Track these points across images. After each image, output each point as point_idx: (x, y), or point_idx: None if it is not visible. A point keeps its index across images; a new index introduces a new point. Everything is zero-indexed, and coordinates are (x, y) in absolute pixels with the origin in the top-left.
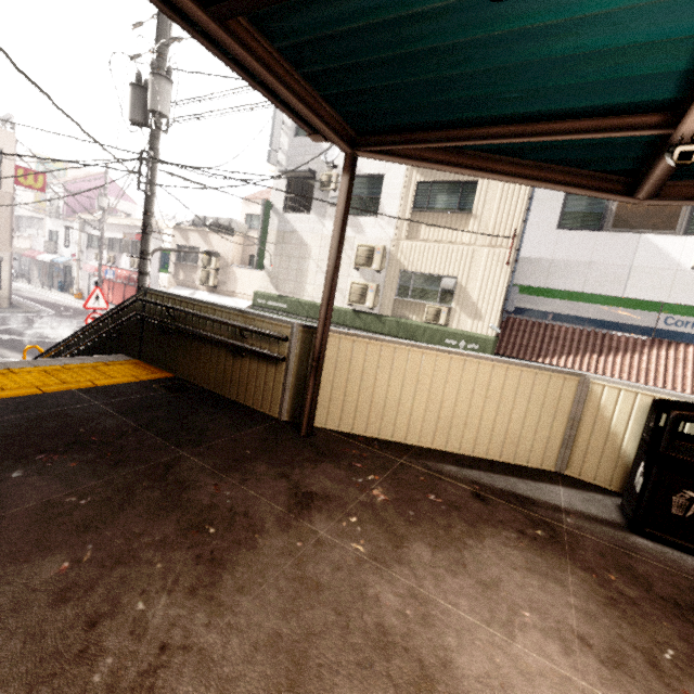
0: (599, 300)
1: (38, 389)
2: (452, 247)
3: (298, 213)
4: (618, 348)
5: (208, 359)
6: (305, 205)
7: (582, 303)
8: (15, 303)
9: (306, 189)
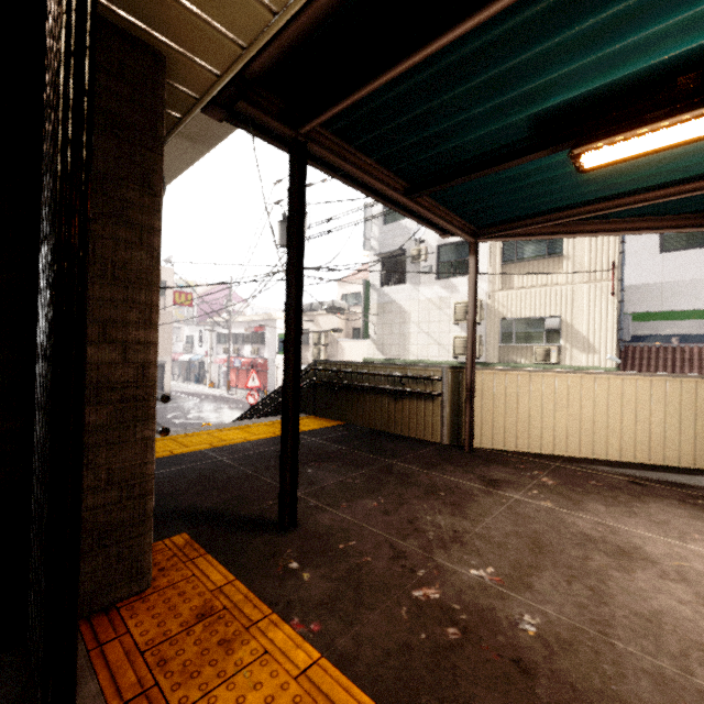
0: None
1: (273, 434)
2: (549, 289)
3: (394, 285)
4: None
5: (373, 405)
6: (399, 278)
7: None
8: (171, 396)
9: (398, 264)
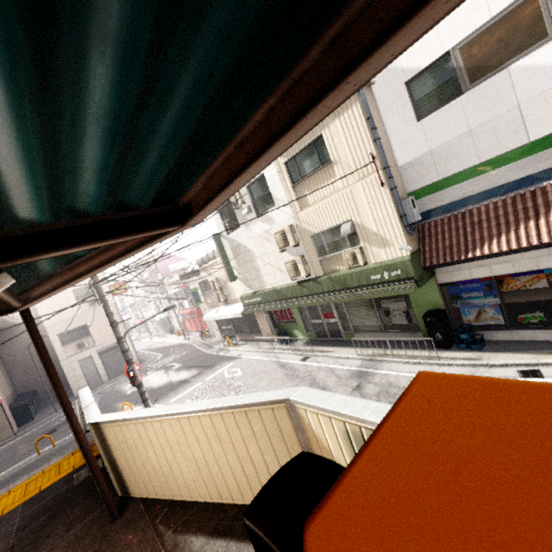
0: (504, 161)
1: (2, 513)
2: (334, 197)
3: (234, 230)
4: None
5: None
6: (236, 223)
7: (487, 172)
8: (145, 358)
9: (231, 211)
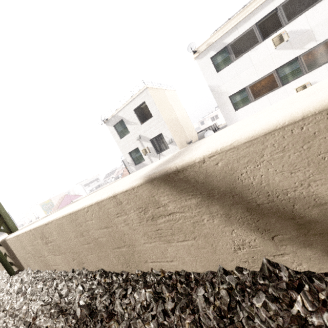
0: None
1: None
2: None
3: None
4: None
5: None
6: None
7: None
8: None
9: None
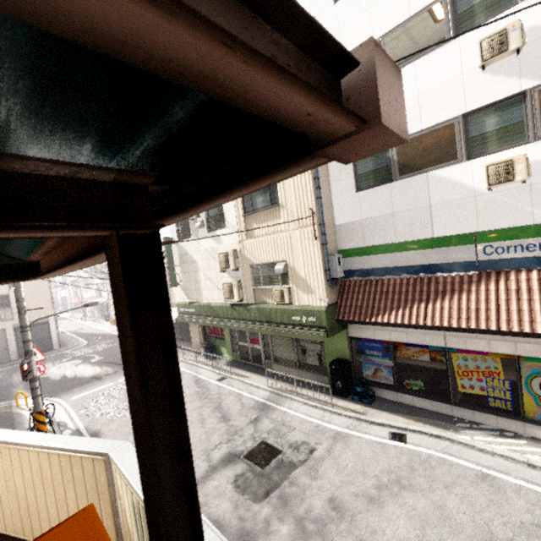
0: (413, 246)
1: None
2: (275, 236)
3: (185, 239)
4: (445, 291)
5: None
6: (188, 232)
7: (400, 252)
8: (68, 342)
9: (186, 220)
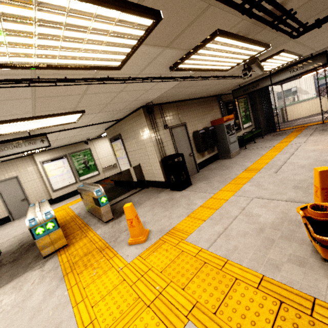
0: None
1: None
2: None
3: None
4: None
5: None
6: None
7: None
8: None
9: None
